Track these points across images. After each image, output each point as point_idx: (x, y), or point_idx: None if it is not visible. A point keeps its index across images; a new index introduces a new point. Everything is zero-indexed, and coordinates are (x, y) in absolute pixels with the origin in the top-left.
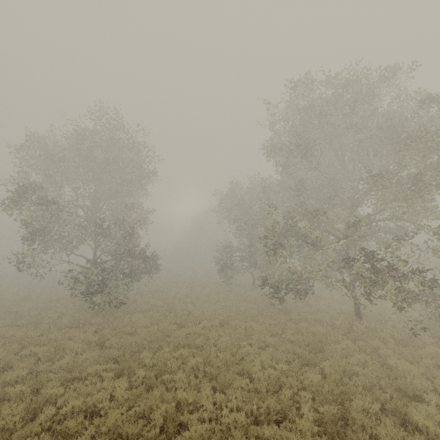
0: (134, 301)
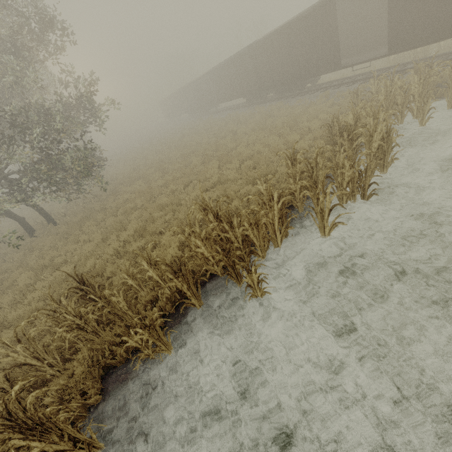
0: None
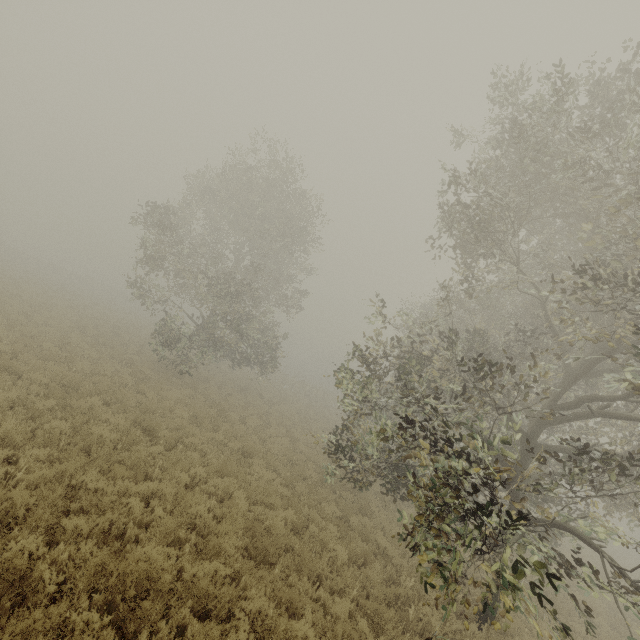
0: (220, 386)
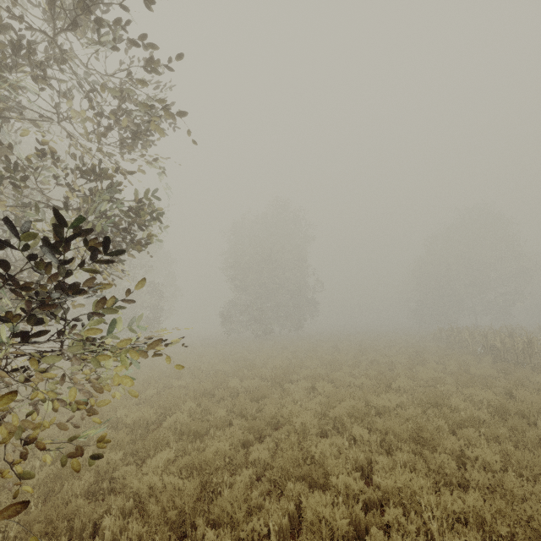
0: None
